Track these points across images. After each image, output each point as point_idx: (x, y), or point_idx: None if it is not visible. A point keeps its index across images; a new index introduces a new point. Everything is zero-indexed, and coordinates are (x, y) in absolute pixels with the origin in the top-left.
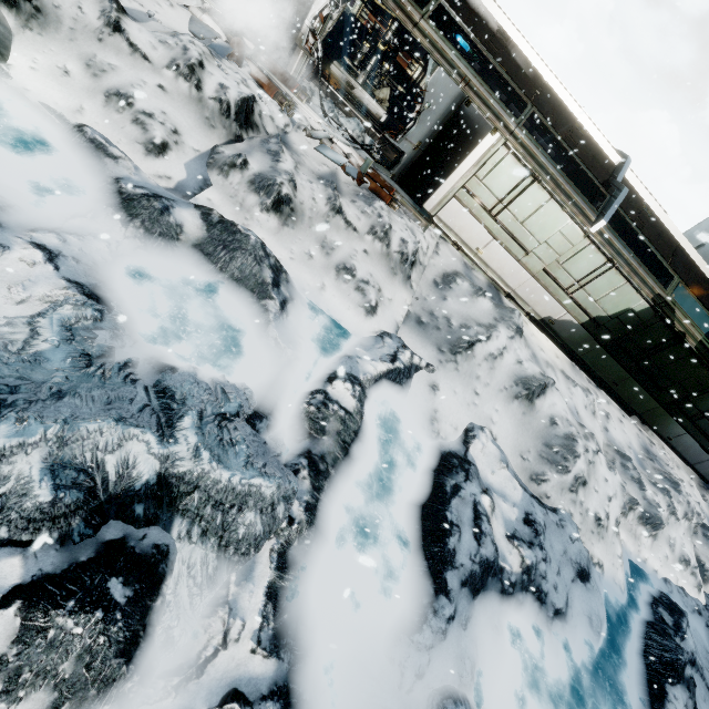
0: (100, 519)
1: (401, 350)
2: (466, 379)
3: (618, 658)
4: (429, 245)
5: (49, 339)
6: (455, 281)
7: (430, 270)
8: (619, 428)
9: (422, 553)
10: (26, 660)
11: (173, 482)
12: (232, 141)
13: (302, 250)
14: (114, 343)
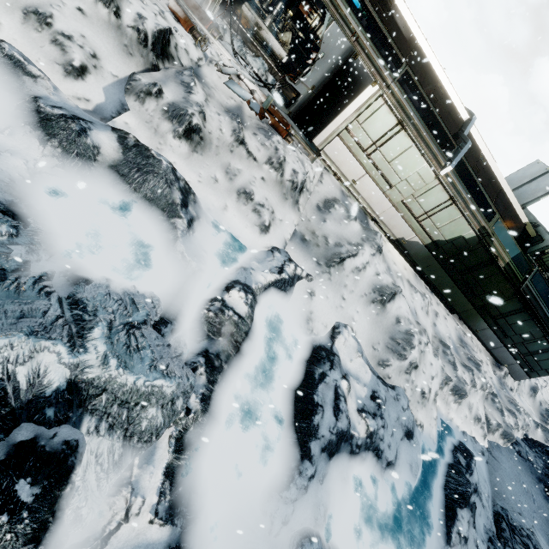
0: (11, 423)
1: (287, 263)
2: (337, 287)
3: (427, 491)
4: (315, 174)
5: None
6: (334, 207)
7: (314, 196)
8: (444, 323)
9: (293, 428)
10: None
11: (82, 386)
12: (148, 69)
13: (209, 175)
14: (30, 258)
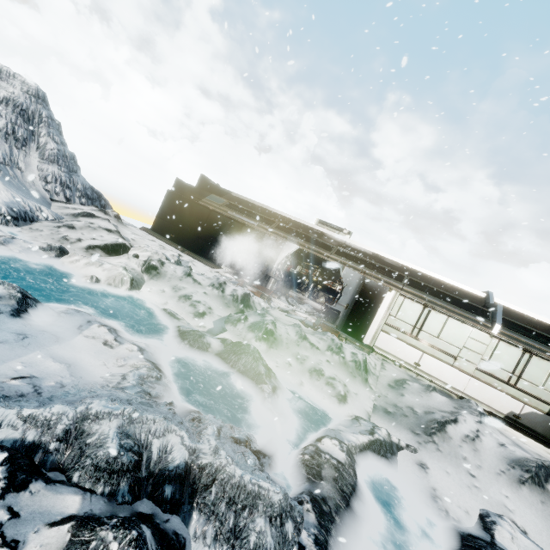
0: (138, 492)
1: (377, 427)
2: (453, 459)
3: None
4: (375, 363)
5: (131, 381)
6: (406, 383)
7: (382, 378)
8: None
9: None
10: None
11: (196, 473)
12: (238, 312)
13: (284, 361)
14: (164, 394)
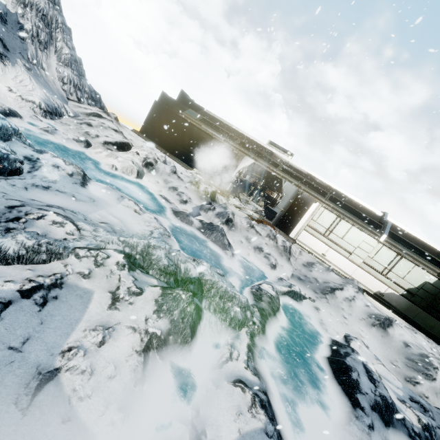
0: (177, 285)
1: (293, 285)
2: (336, 308)
3: None
4: (296, 250)
5: (157, 235)
6: (314, 264)
7: (299, 260)
8: None
9: (335, 381)
10: (165, 301)
11: (203, 282)
12: (208, 204)
13: (238, 240)
14: (174, 245)
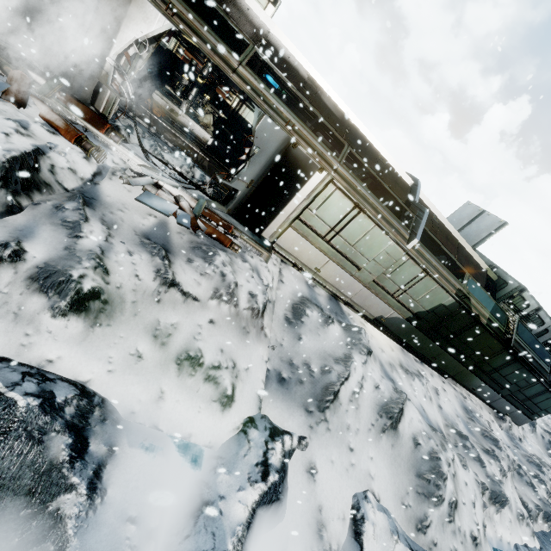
0: None
1: (271, 446)
2: (339, 436)
3: None
4: (273, 275)
5: None
6: (306, 314)
7: (279, 305)
8: (445, 397)
9: None
10: None
11: None
12: (0, 214)
13: (126, 352)
14: None
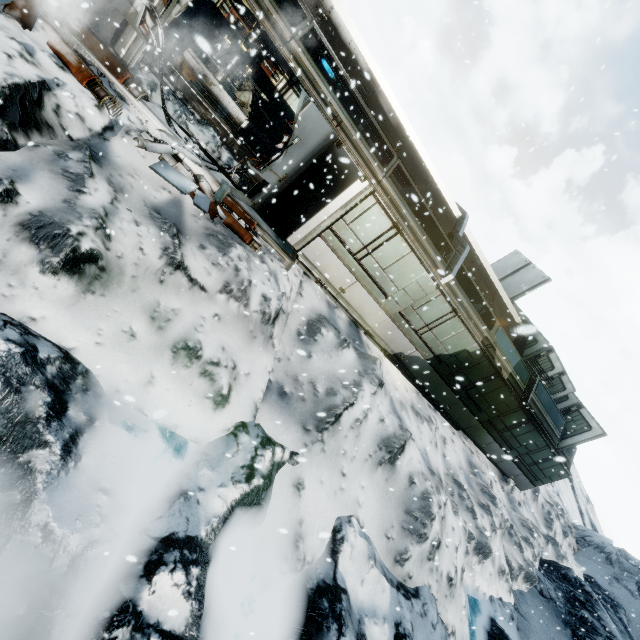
0: None
1: (260, 452)
2: (333, 459)
3: None
4: (292, 286)
5: None
6: (321, 332)
7: (294, 318)
8: (452, 448)
9: None
10: None
11: None
12: None
13: (119, 328)
14: None
